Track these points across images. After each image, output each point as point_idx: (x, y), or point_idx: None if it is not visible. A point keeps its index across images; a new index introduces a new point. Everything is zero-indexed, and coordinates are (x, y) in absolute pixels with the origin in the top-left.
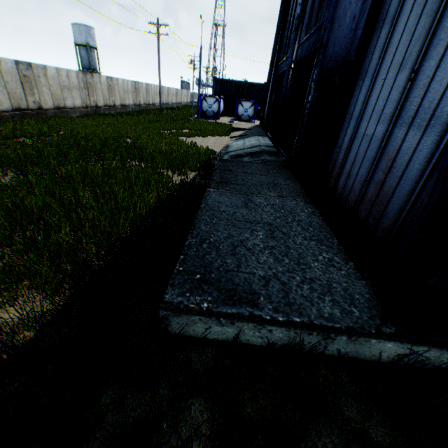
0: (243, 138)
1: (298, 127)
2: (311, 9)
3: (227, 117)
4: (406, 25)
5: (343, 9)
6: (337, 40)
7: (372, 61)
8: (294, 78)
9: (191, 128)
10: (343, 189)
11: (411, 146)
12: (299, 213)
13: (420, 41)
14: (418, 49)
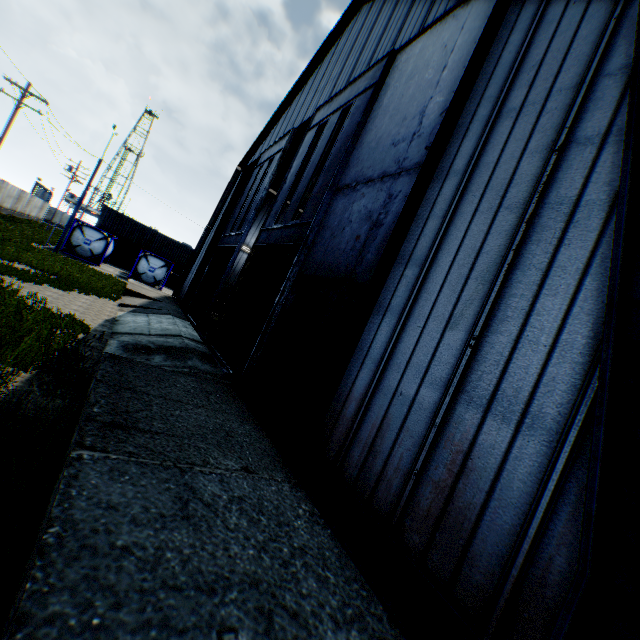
0: (146, 312)
1: (259, 332)
2: (285, 200)
3: (114, 267)
4: (447, 278)
5: (339, 221)
6: (331, 249)
7: (396, 297)
8: (252, 262)
9: (38, 265)
10: (361, 470)
11: (499, 445)
12: (295, 523)
13: (475, 305)
14: (474, 313)
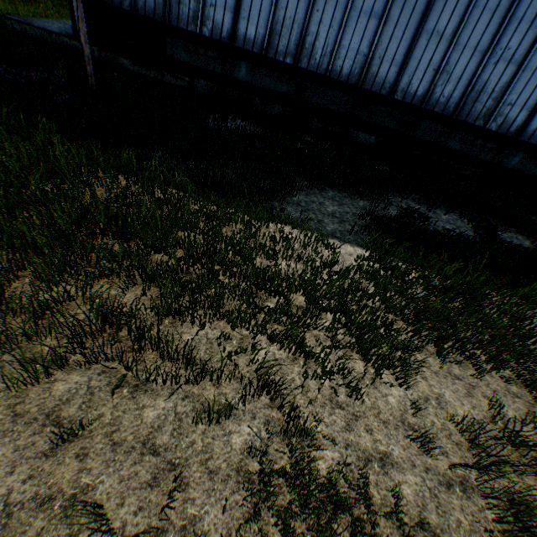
0: None
1: None
2: None
3: None
4: None
5: None
6: None
7: None
8: None
9: None
10: None
11: None
12: None
13: None
14: None
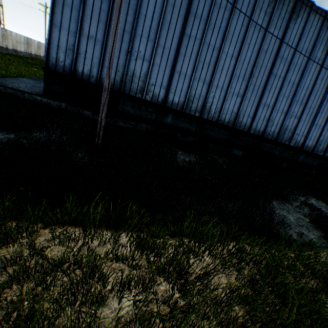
0: None
1: None
2: None
3: None
4: None
5: None
6: None
7: None
8: None
9: None
10: None
11: None
12: None
13: None
14: None
